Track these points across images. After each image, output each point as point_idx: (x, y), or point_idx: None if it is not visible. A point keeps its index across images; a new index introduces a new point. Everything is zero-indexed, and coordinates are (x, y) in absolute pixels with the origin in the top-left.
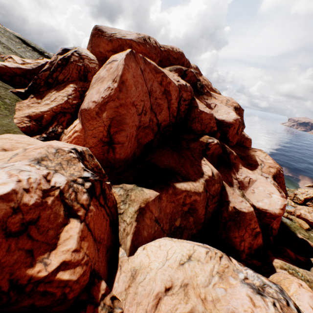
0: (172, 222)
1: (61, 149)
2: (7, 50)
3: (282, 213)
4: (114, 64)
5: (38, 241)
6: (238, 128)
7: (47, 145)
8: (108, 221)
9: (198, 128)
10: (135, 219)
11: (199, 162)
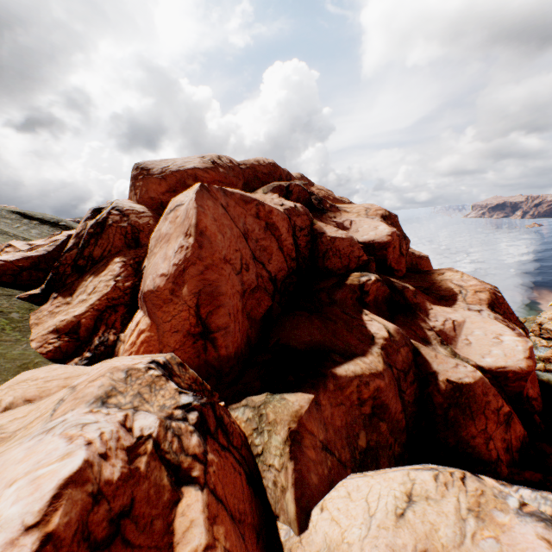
0: (352, 442)
1: (133, 368)
2: (2, 236)
3: (533, 364)
4: (180, 211)
5: (142, 547)
6: (400, 245)
7: (108, 368)
8: (243, 476)
9: (338, 265)
10: (288, 457)
11: (359, 319)
